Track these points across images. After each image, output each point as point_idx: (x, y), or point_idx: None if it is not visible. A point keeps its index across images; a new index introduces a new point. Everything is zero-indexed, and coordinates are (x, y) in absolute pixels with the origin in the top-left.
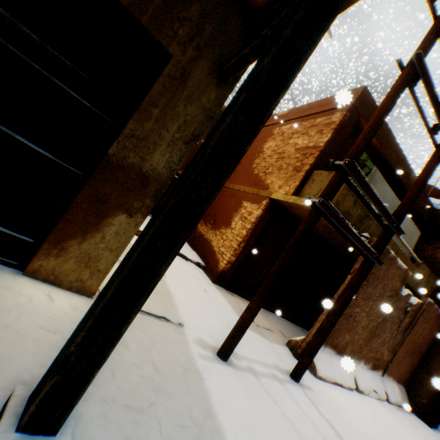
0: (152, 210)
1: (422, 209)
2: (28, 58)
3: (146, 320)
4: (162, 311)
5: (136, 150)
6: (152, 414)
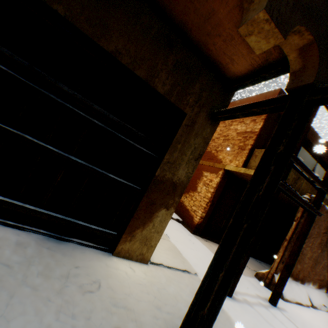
0: None
1: None
2: (114, 131)
3: (179, 274)
4: (183, 265)
5: (170, 170)
6: None
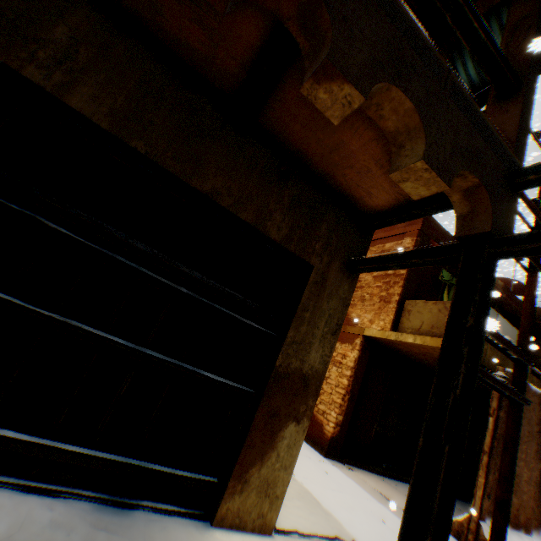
0: None
1: (516, 311)
2: (211, 301)
3: None
4: (330, 527)
5: (296, 355)
6: None
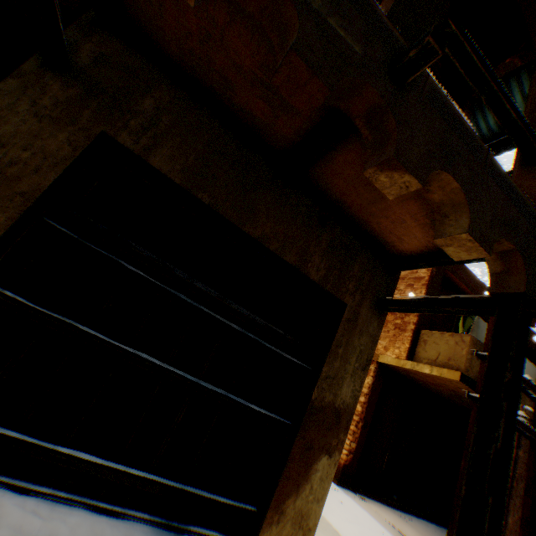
0: None
1: (530, 343)
2: (256, 336)
3: None
4: None
5: (330, 389)
6: None
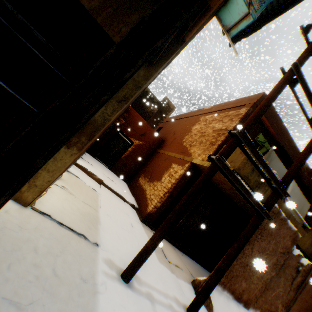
0: (109, 164)
1: (311, 187)
2: (17, 32)
3: (66, 233)
4: (84, 230)
5: None
6: (28, 311)
